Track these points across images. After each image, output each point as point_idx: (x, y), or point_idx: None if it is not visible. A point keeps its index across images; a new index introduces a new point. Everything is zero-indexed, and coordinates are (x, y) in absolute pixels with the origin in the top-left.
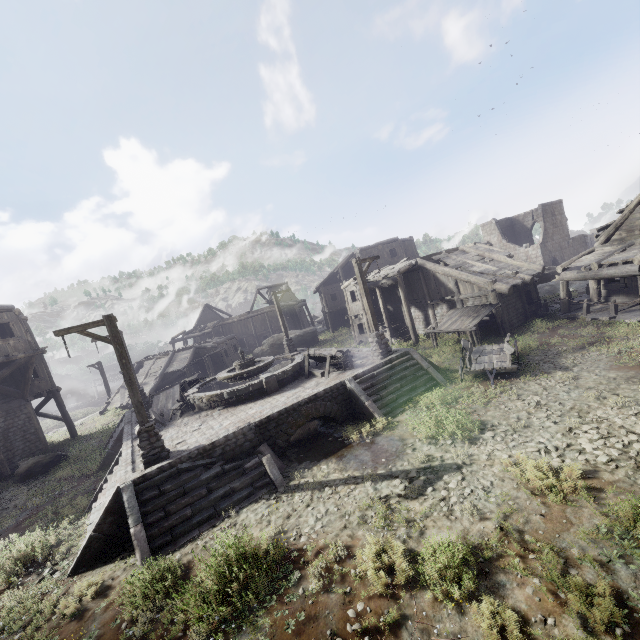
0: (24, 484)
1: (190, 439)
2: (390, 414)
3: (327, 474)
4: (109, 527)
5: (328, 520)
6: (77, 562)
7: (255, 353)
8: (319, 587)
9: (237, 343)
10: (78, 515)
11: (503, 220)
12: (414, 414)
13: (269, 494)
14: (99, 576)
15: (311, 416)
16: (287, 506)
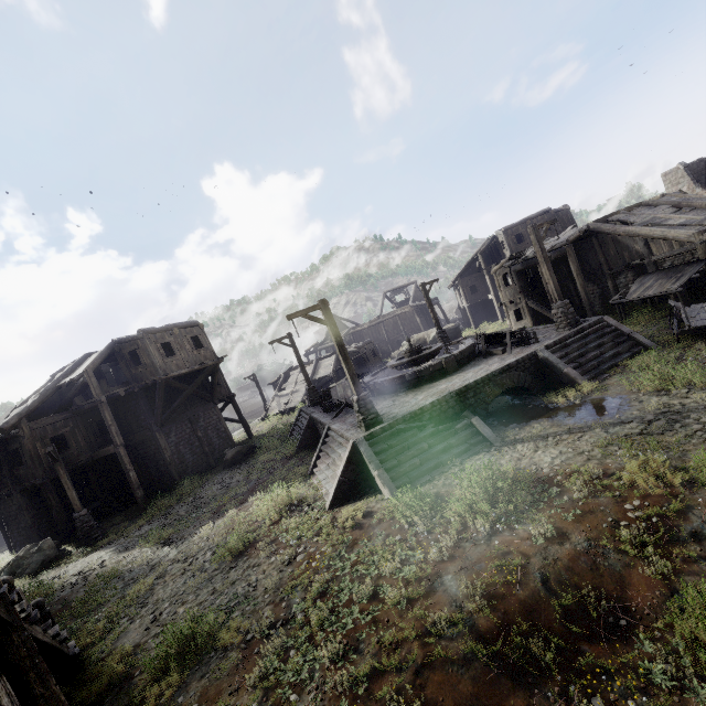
0: (233, 468)
1: (392, 411)
2: (594, 380)
3: (543, 430)
4: (351, 474)
5: (565, 457)
6: (332, 499)
7: (393, 357)
8: (585, 494)
9: (374, 348)
10: (303, 478)
11: (694, 163)
12: (625, 376)
13: (486, 448)
14: (358, 506)
15: (506, 386)
16: (512, 453)
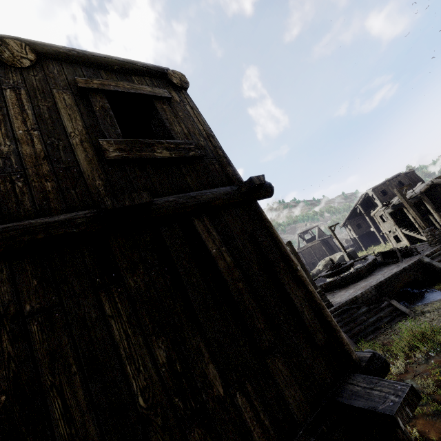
0: None
1: (335, 300)
2: None
3: (440, 304)
4: None
5: None
6: None
7: (313, 273)
8: None
9: None
10: None
11: None
12: None
13: (405, 318)
14: None
15: (406, 281)
16: (424, 319)
